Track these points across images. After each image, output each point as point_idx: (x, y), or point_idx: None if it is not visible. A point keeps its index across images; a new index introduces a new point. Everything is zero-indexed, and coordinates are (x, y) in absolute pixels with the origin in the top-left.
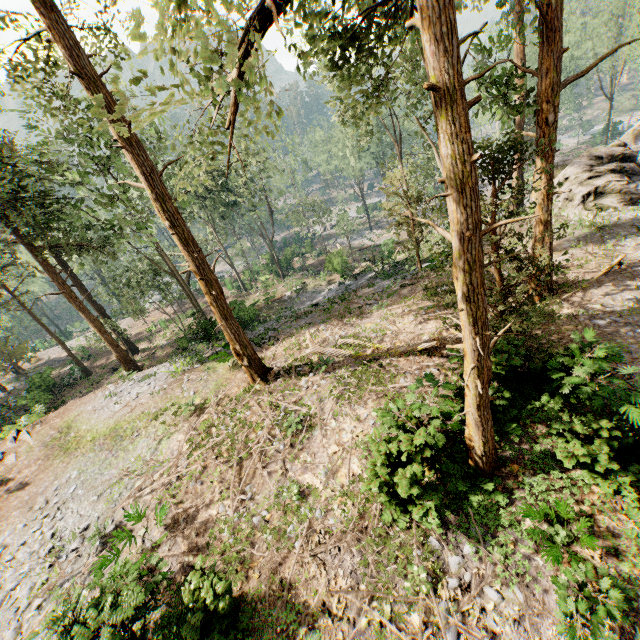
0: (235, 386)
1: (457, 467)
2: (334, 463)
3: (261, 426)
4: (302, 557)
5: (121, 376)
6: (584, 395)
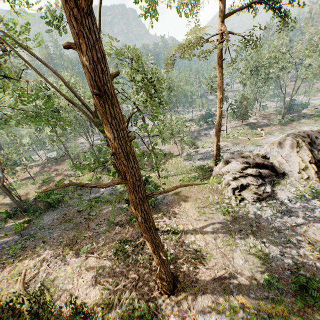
0: None
1: None
2: None
3: None
4: None
5: None
6: None
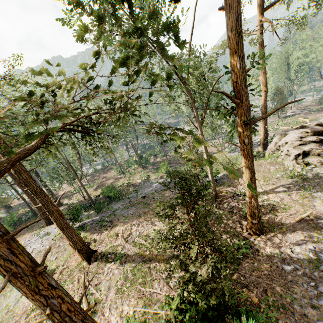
0: (74, 260)
1: None
2: None
3: None
4: None
5: None
6: None
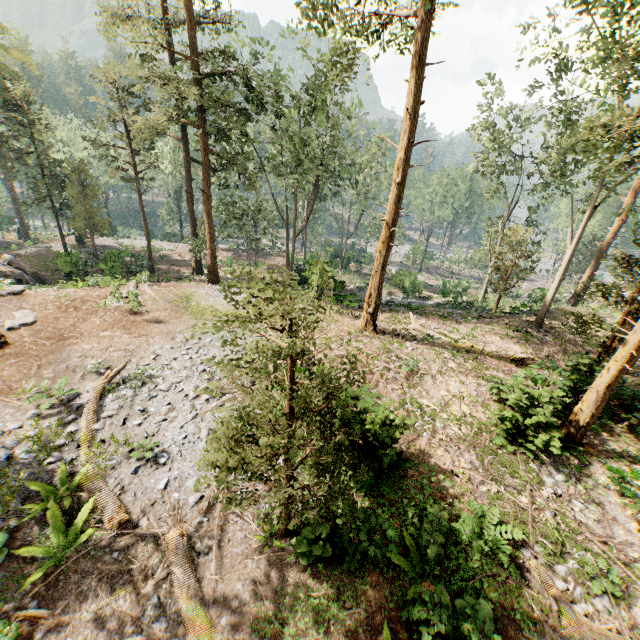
0: (345, 325)
1: None
2: (447, 400)
3: (377, 358)
4: (430, 442)
5: None
6: None
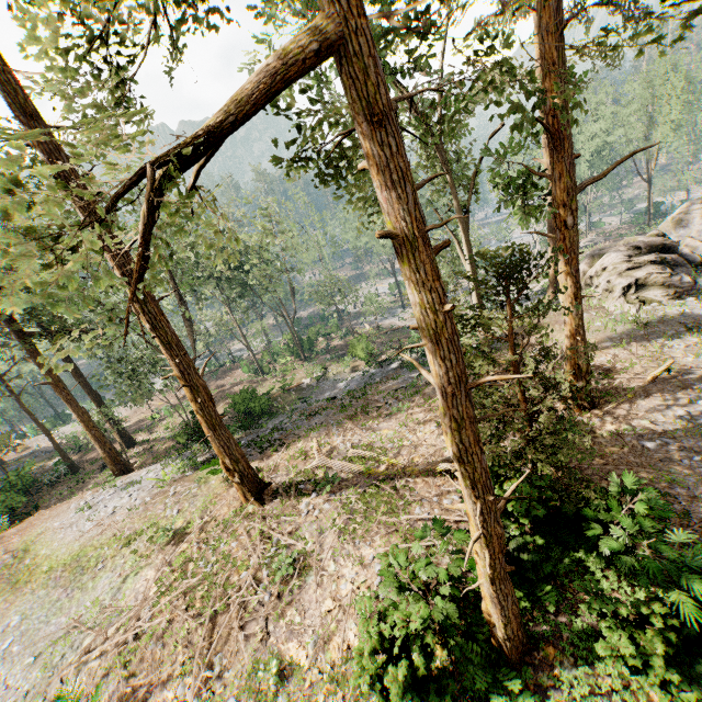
0: (225, 505)
1: (476, 648)
2: (326, 628)
3: (246, 565)
4: None
5: (110, 475)
6: (628, 563)
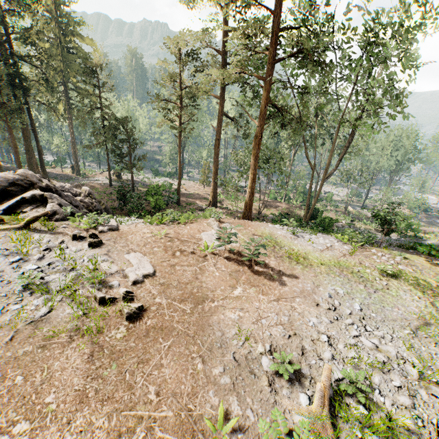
0: None
1: None
2: None
3: None
4: None
5: None
6: None
